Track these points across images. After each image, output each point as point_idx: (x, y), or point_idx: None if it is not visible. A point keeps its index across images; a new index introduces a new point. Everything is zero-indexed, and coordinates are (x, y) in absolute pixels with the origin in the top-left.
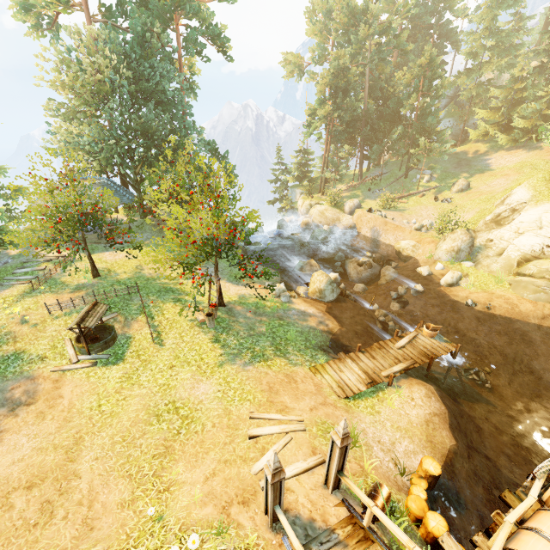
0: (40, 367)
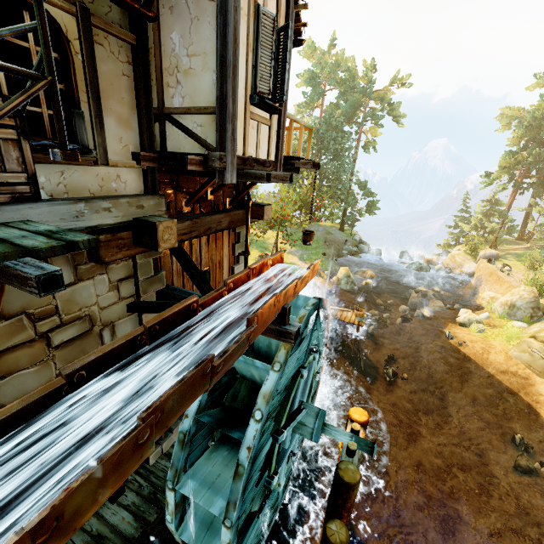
0: None
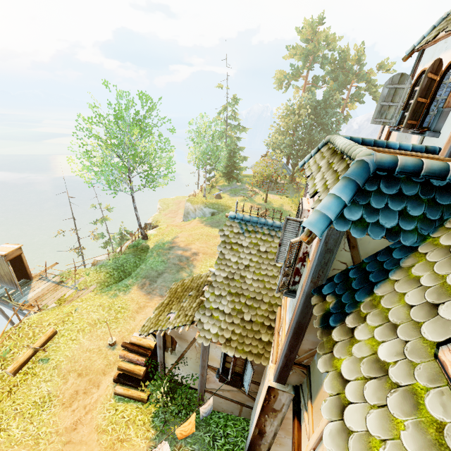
0: None
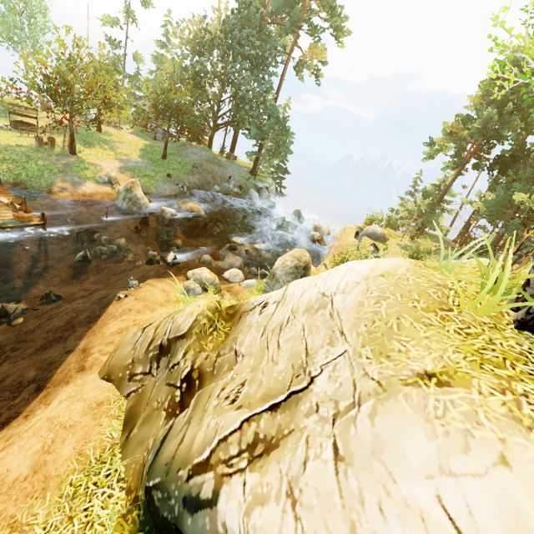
0: (2, 121)
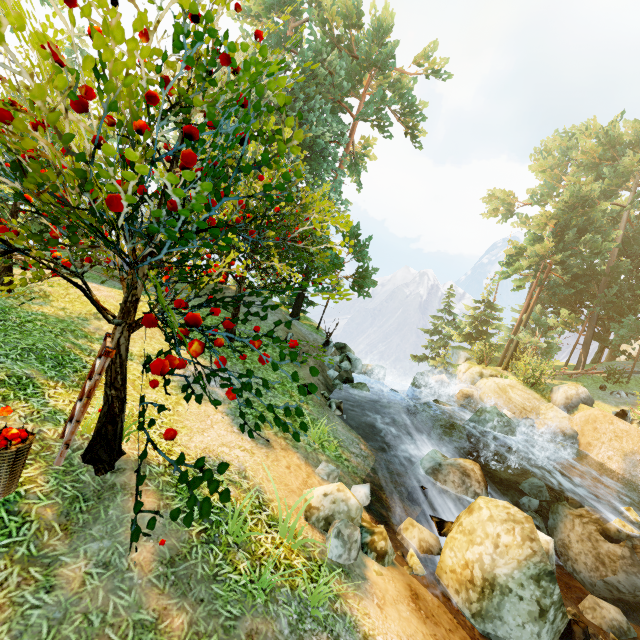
0: None
